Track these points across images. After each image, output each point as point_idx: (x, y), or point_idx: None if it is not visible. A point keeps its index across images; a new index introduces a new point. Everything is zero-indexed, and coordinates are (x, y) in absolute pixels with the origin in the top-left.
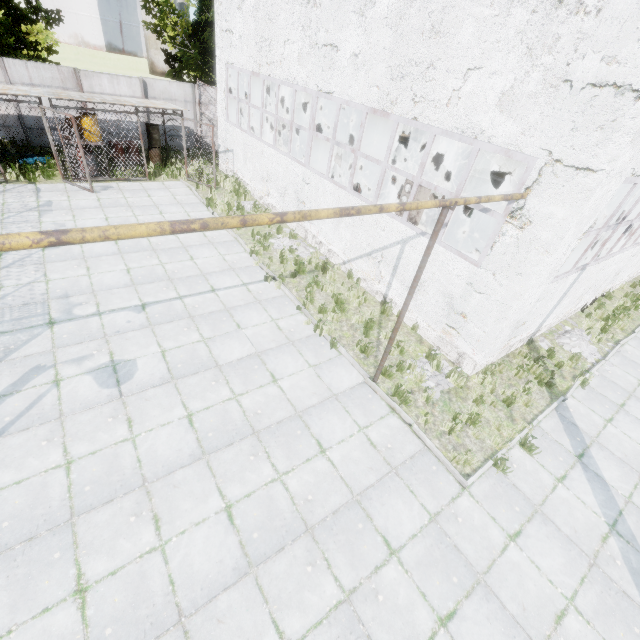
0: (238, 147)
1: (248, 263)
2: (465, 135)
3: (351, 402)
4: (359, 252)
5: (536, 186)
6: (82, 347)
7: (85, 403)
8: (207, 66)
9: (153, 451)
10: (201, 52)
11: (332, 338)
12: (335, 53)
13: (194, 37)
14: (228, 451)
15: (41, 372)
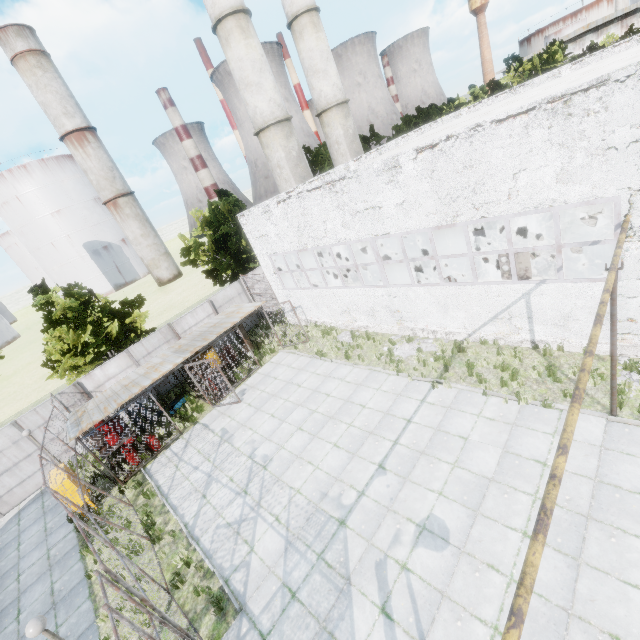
0: (305, 301)
1: (403, 383)
2: (539, 208)
3: (620, 444)
4: (481, 321)
5: (633, 211)
6: (385, 528)
7: (445, 572)
8: (240, 262)
9: (538, 581)
10: (232, 256)
11: (542, 401)
12: (379, 210)
13: (217, 250)
14: (589, 545)
15: (384, 566)
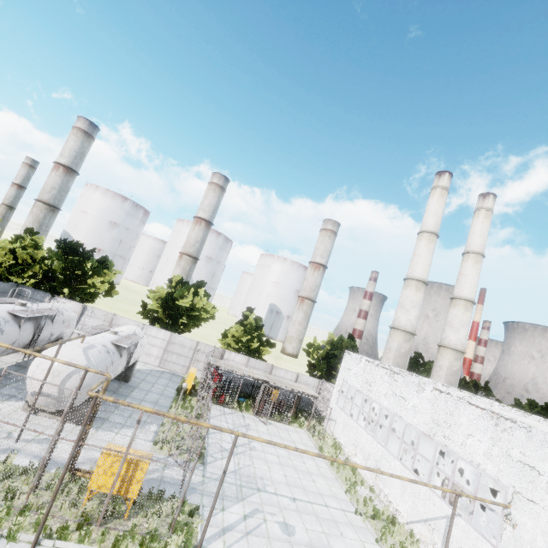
0: (340, 420)
1: (344, 497)
2: (472, 463)
3: None
4: (418, 517)
5: (513, 503)
6: (272, 508)
7: (277, 536)
8: (329, 373)
9: None
10: (327, 366)
11: None
12: (404, 401)
13: (324, 358)
14: None
15: (259, 512)
